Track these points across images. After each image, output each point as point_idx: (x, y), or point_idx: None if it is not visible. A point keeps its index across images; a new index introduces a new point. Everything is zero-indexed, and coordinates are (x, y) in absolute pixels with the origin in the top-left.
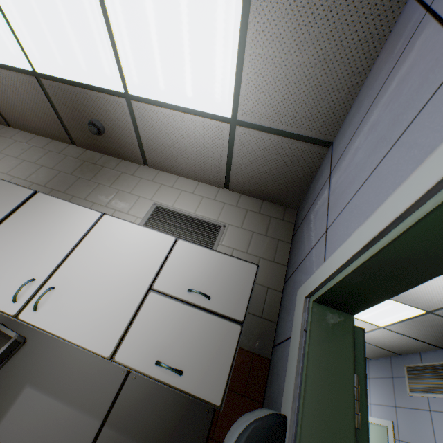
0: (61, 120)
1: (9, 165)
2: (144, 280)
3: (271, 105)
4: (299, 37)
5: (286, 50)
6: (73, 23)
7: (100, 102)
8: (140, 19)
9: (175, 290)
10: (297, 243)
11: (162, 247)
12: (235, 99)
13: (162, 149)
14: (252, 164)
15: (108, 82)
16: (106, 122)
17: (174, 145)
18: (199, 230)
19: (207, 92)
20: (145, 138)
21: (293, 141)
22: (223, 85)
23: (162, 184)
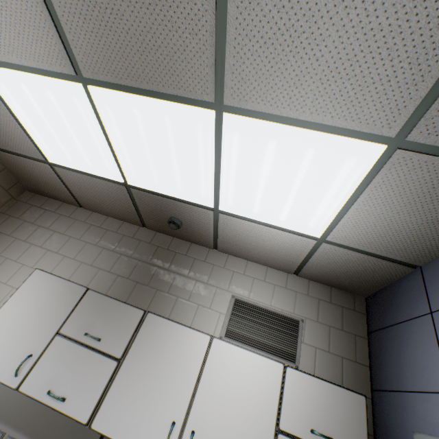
0: (138, 212)
1: (91, 255)
2: (269, 419)
3: (365, 237)
4: (411, 207)
5: (395, 212)
6: (182, 165)
7: (186, 209)
8: (252, 173)
9: (299, 430)
10: (385, 354)
11: (274, 377)
12: (328, 227)
13: (237, 243)
14: (329, 265)
15: (200, 200)
16: (186, 220)
17: (251, 242)
18: (279, 326)
19: (301, 220)
20: (223, 234)
21: (378, 259)
22: (320, 219)
23: (234, 271)
